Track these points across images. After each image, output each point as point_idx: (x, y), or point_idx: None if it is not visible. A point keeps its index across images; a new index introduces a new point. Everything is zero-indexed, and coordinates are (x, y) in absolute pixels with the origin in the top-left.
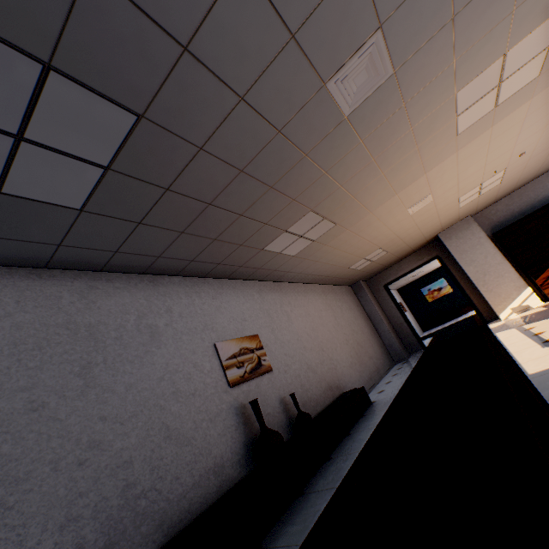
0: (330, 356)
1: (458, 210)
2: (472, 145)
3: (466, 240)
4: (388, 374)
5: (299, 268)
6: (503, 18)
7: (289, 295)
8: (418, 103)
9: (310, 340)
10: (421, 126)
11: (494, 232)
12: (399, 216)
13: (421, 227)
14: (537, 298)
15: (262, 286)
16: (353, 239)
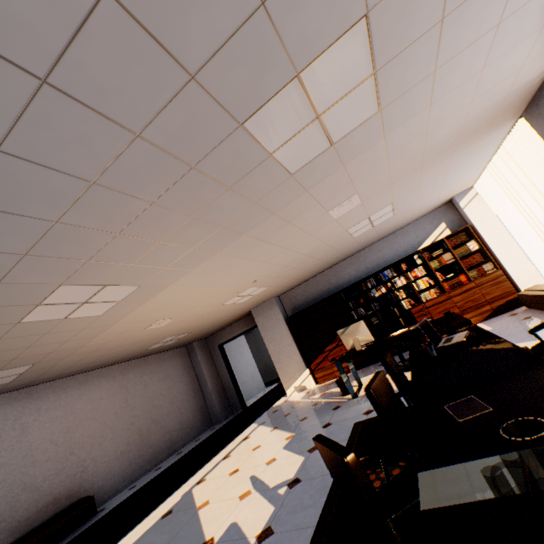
0: (83, 456)
1: (245, 302)
2: (147, 306)
3: (270, 319)
4: (185, 446)
5: (47, 376)
6: None
7: (45, 398)
8: None
9: (52, 447)
10: (15, 334)
11: (294, 313)
12: (144, 331)
13: (208, 318)
14: (311, 380)
15: None
16: (101, 351)
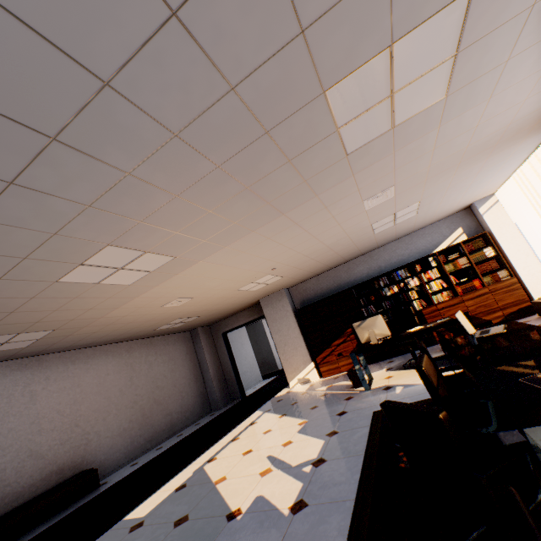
0: (88, 430)
1: (257, 291)
2: (173, 281)
3: (278, 310)
4: (184, 429)
5: (59, 346)
6: (20, 261)
7: (54, 368)
8: (2, 293)
9: (59, 418)
10: (48, 294)
11: (302, 306)
12: (160, 309)
13: (220, 303)
14: (316, 373)
15: (1, 368)
16: (115, 325)
